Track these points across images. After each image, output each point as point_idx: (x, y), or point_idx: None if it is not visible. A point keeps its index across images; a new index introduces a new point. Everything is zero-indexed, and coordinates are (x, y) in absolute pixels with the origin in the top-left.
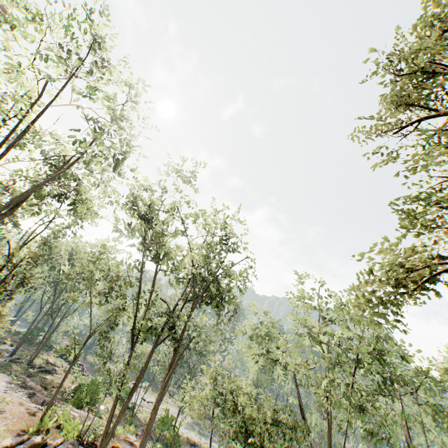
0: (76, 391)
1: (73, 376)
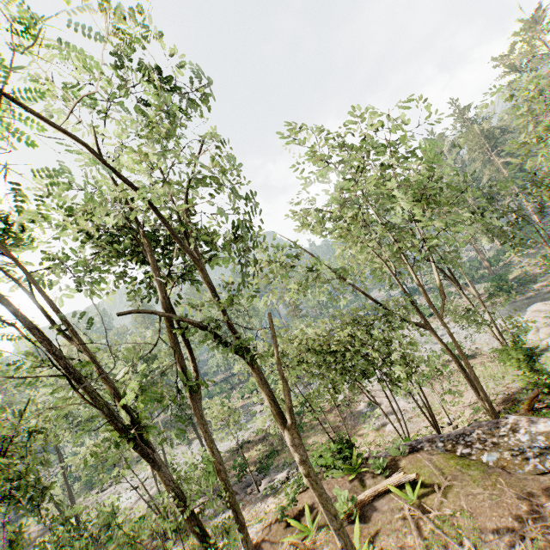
0: None
1: None
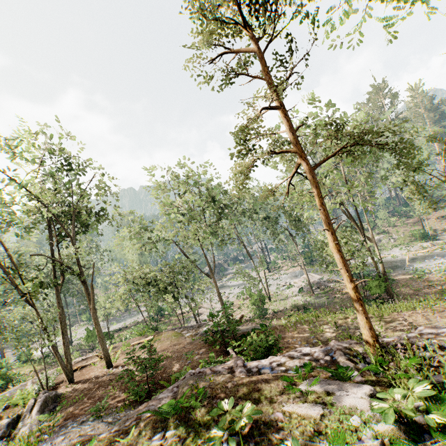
0: None
1: None
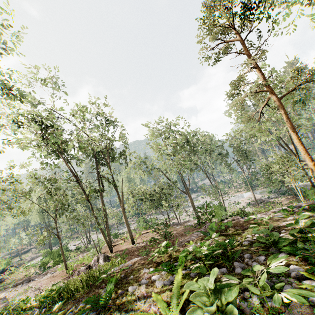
0: (43, 266)
1: (23, 268)
